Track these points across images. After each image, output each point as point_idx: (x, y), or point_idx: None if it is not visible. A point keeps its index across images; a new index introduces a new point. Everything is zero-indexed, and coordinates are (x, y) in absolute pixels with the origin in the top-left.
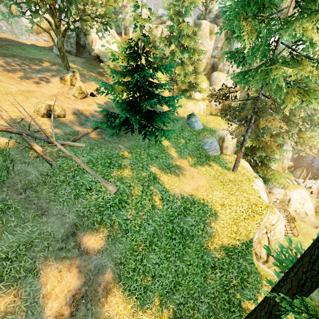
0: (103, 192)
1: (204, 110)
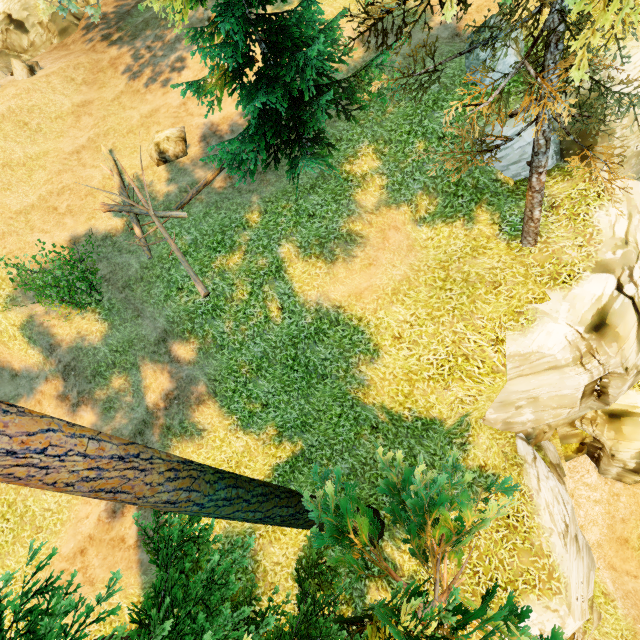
0: (195, 294)
1: None
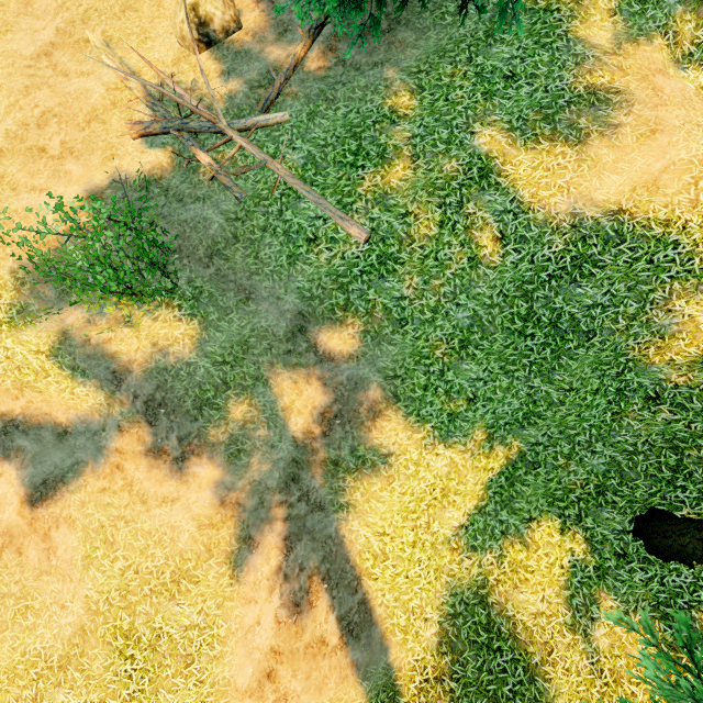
0: (342, 243)
1: None
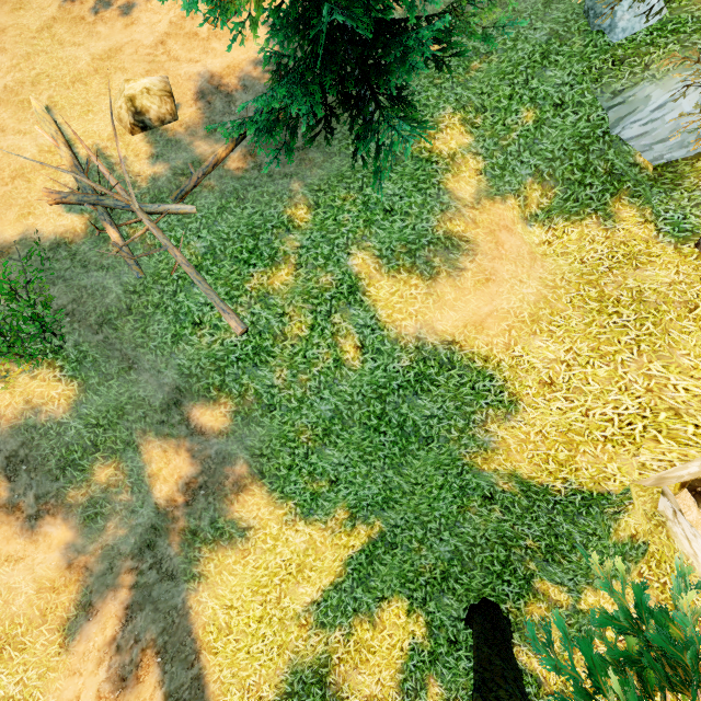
0: (224, 330)
1: None
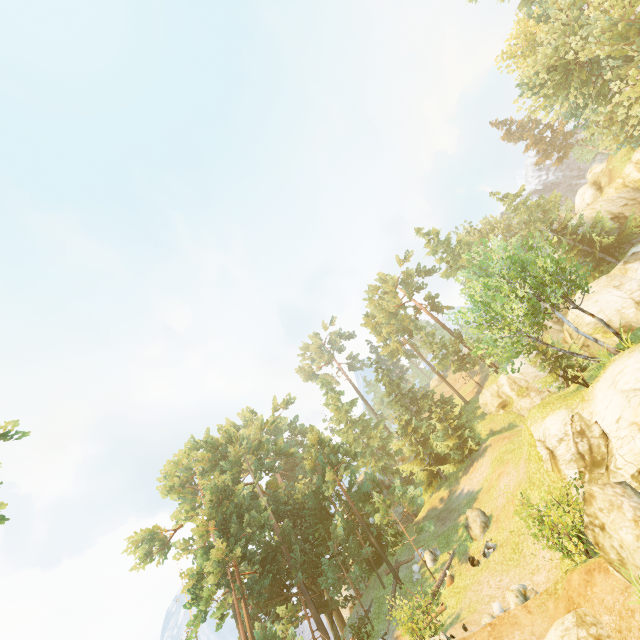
0: None
1: (639, 162)
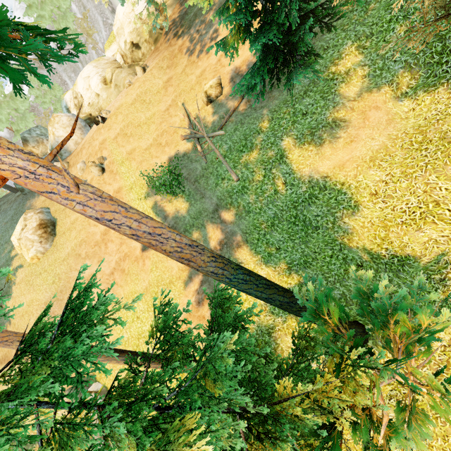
0: (231, 180)
1: None
